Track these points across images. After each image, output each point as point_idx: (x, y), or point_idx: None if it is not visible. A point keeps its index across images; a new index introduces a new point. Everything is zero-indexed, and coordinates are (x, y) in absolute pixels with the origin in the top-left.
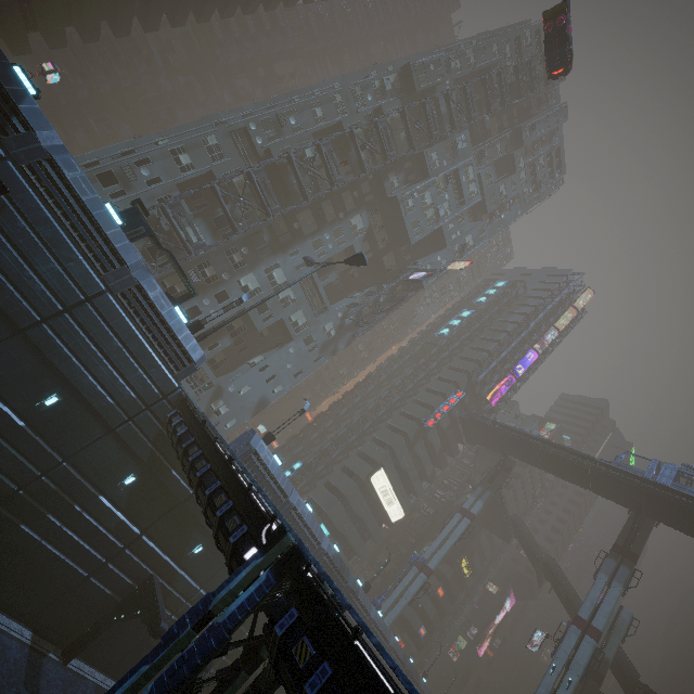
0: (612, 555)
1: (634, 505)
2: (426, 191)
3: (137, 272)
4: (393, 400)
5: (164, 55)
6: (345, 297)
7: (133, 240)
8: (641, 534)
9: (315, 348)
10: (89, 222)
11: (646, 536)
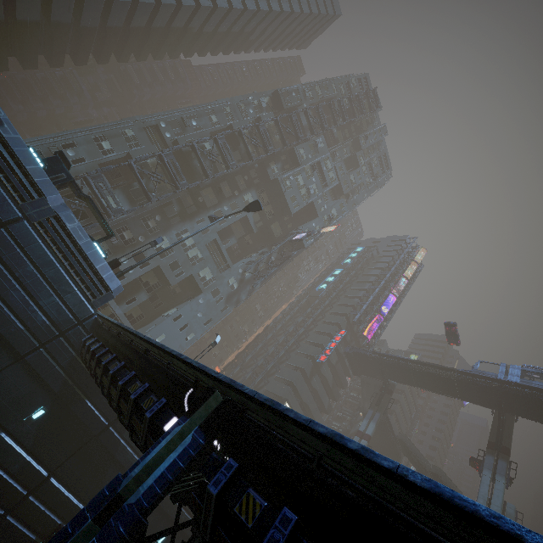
0: (489, 452)
1: (496, 404)
2: (299, 175)
3: (55, 206)
4: (289, 343)
5: (92, 93)
6: (243, 258)
7: (54, 184)
8: (506, 429)
9: (221, 299)
10: (9, 156)
11: (511, 430)
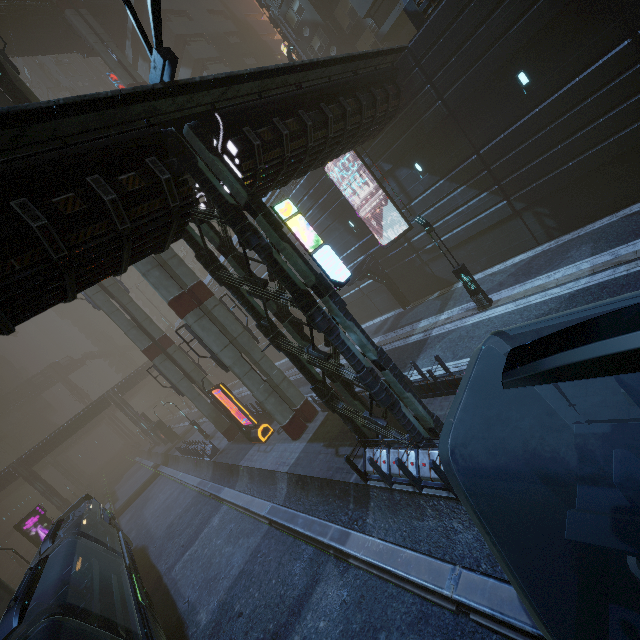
0: None
1: None
2: None
3: None
4: None
5: None
6: None
7: None
8: None
9: None
10: None
11: None
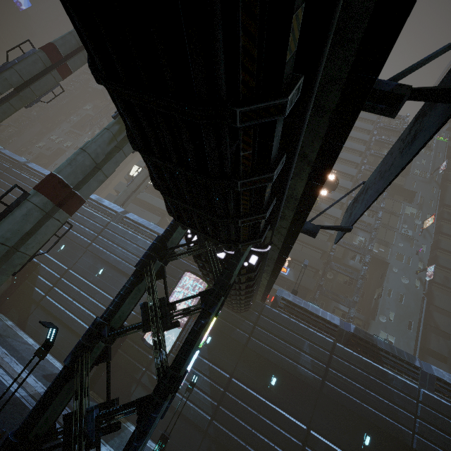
0: None
1: None
2: None
3: None
4: None
5: None
6: None
7: None
8: None
9: None
10: None
11: None
